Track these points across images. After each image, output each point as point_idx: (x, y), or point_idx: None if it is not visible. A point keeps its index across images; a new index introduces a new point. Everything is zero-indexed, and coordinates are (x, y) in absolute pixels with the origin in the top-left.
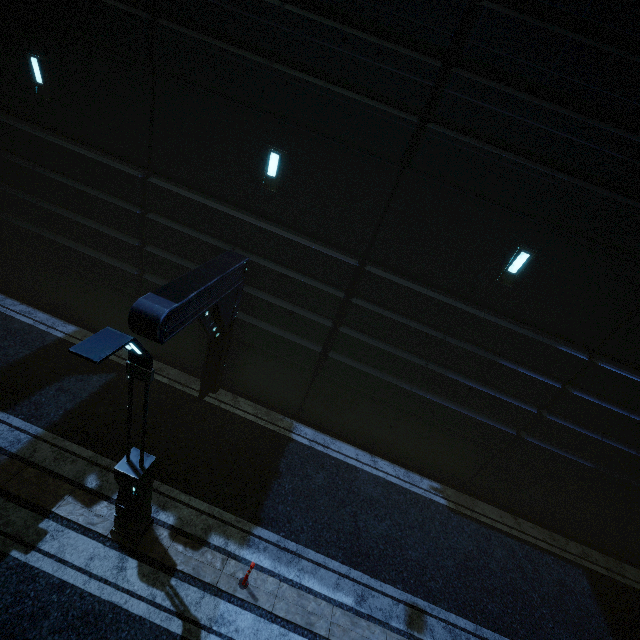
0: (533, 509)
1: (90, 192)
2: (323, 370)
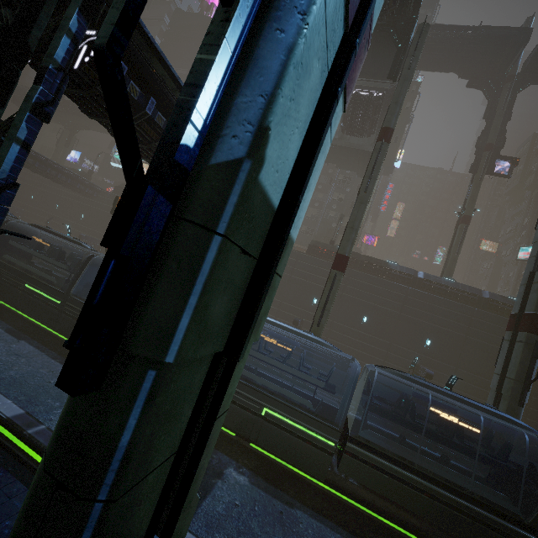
0: None
1: None
2: None
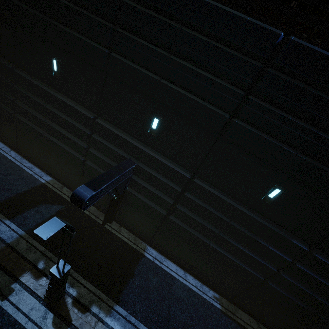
0: (269, 321)
1: (68, 120)
2: (165, 224)
